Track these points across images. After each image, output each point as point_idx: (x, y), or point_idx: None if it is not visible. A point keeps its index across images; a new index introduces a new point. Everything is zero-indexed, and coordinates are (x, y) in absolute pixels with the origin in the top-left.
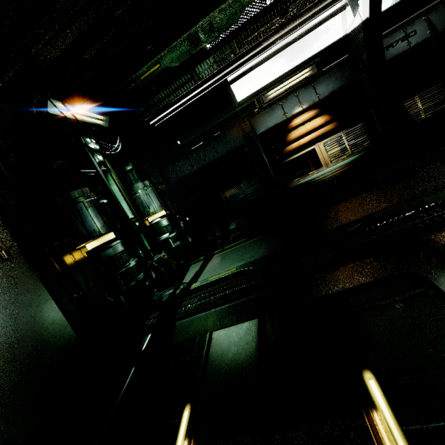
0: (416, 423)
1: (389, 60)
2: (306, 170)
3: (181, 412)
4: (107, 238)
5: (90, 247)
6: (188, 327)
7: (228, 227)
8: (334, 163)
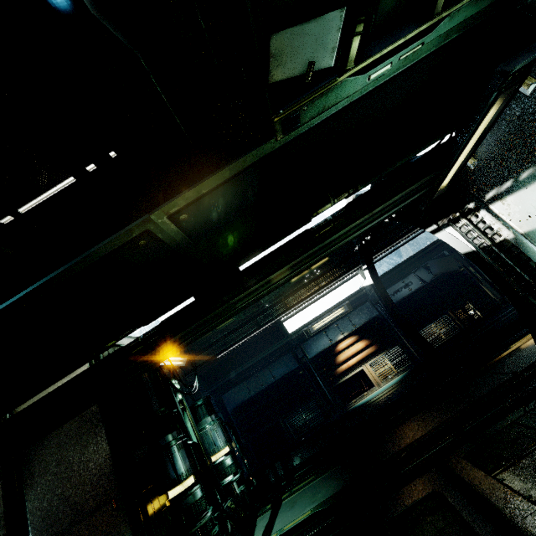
0: None
1: (400, 299)
2: (360, 389)
3: None
4: (189, 482)
5: (173, 494)
6: None
7: (292, 462)
8: (384, 382)
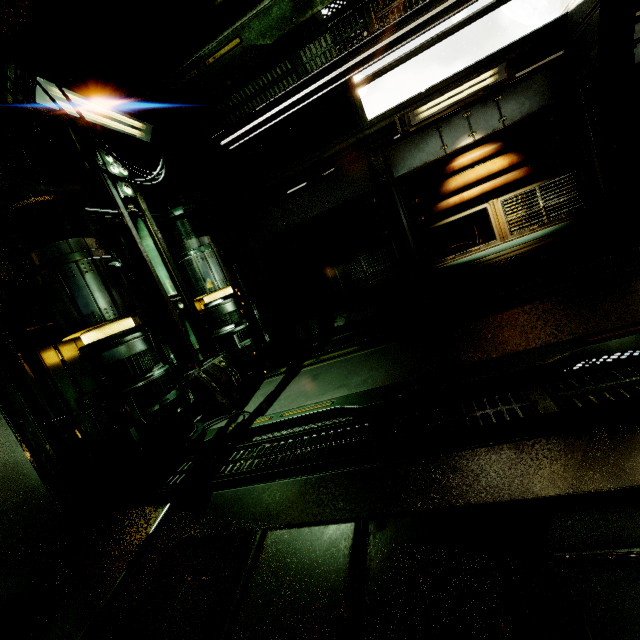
0: None
1: (635, 64)
2: (468, 242)
3: None
4: (117, 328)
5: (86, 341)
6: (229, 507)
7: (332, 322)
8: (515, 236)
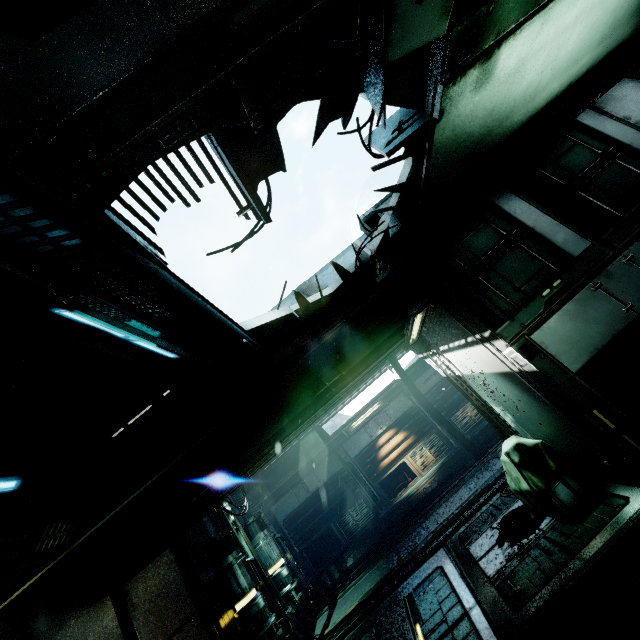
0: (428, 633)
1: (431, 387)
2: (404, 481)
3: None
4: (253, 594)
5: (240, 606)
6: None
7: (345, 563)
8: (425, 471)
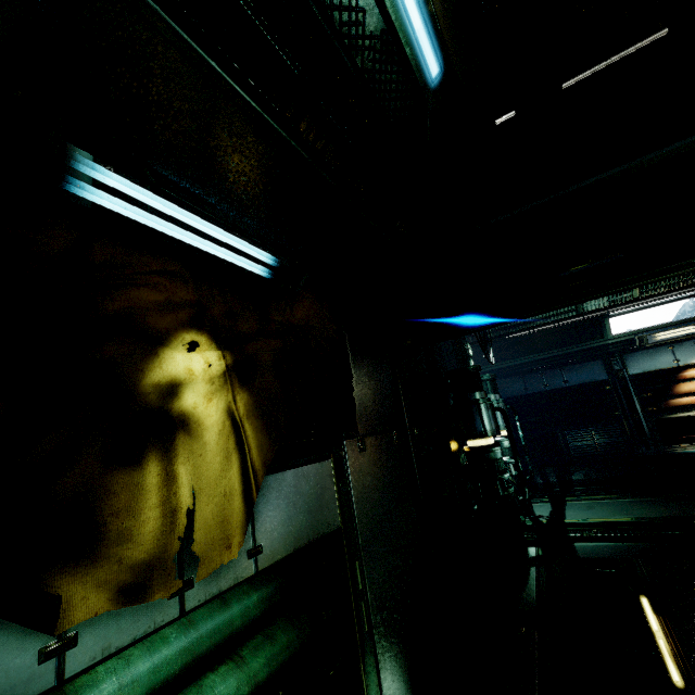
0: None
1: None
2: None
3: (636, 599)
4: (491, 441)
5: (475, 444)
6: (595, 549)
7: (570, 475)
8: None
